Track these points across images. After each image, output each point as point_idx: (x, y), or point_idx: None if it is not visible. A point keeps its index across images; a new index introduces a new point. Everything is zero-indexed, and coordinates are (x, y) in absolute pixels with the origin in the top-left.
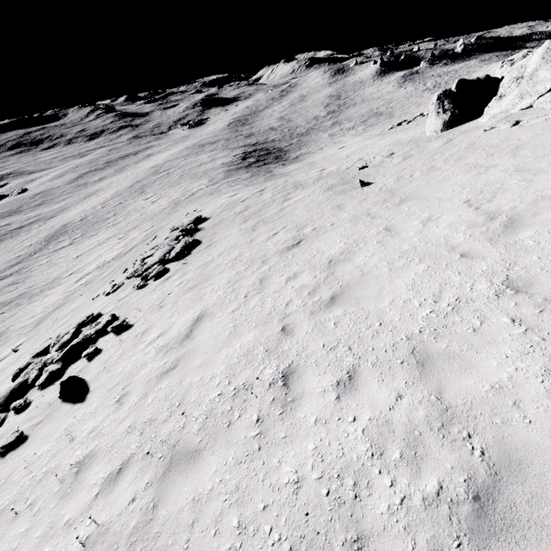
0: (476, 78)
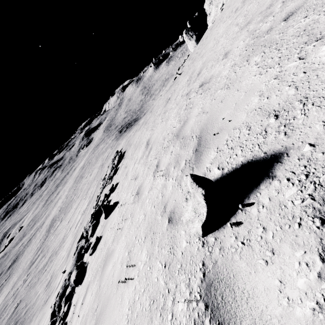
0: (194, 16)
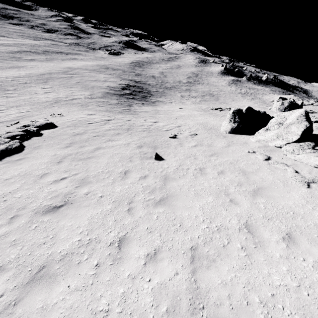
0: (258, 110)
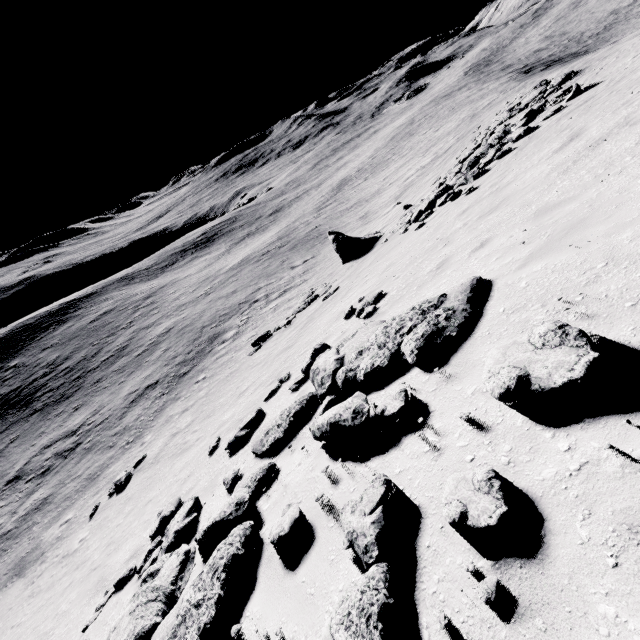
0: None
